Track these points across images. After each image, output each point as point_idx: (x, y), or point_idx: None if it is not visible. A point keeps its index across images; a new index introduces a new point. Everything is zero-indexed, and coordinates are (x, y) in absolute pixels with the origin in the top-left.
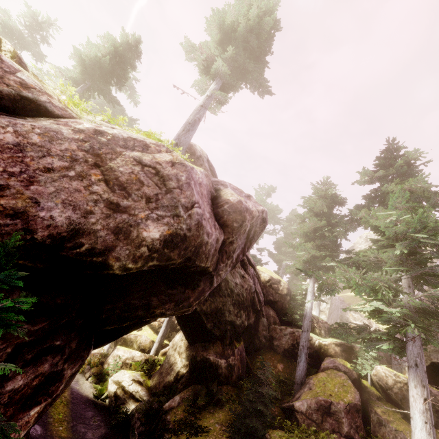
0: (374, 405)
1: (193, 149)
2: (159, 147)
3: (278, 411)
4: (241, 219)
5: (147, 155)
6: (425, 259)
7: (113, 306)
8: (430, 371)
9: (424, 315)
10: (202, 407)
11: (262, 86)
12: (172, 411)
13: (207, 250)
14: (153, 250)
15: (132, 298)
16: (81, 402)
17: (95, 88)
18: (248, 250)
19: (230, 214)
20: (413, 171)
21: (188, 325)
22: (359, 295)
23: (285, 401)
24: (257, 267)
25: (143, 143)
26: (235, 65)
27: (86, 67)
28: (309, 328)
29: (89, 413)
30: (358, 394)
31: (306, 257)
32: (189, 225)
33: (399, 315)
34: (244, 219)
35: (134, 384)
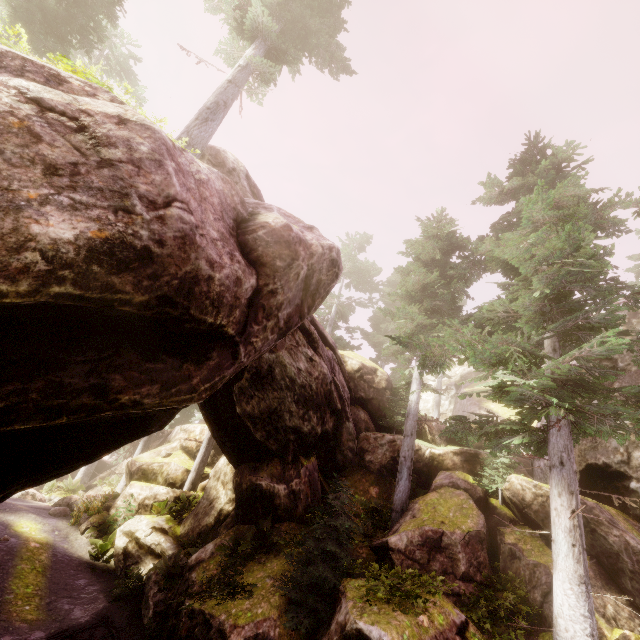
0: (506, 532)
1: (220, 158)
2: (93, 89)
3: (367, 553)
4: (289, 256)
5: (58, 93)
6: (578, 304)
7: (22, 388)
8: (585, 477)
9: (574, 388)
10: (247, 556)
11: (335, 58)
12: (200, 567)
13: (214, 292)
14: (61, 262)
15: (67, 373)
16: (70, 567)
17: (40, 48)
18: (310, 311)
19: (268, 245)
20: (564, 179)
21: (228, 438)
22: (476, 362)
23: (378, 538)
24: (342, 352)
25: (51, 72)
26: (287, 17)
27: (16, 6)
28: (414, 430)
29: (81, 581)
30: (483, 517)
31: (410, 328)
32: (159, 234)
33: (537, 390)
34: (295, 256)
35: (154, 533)
